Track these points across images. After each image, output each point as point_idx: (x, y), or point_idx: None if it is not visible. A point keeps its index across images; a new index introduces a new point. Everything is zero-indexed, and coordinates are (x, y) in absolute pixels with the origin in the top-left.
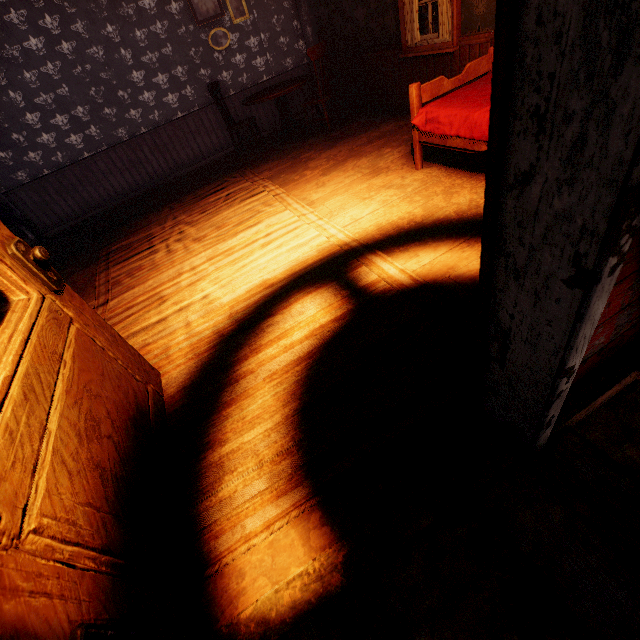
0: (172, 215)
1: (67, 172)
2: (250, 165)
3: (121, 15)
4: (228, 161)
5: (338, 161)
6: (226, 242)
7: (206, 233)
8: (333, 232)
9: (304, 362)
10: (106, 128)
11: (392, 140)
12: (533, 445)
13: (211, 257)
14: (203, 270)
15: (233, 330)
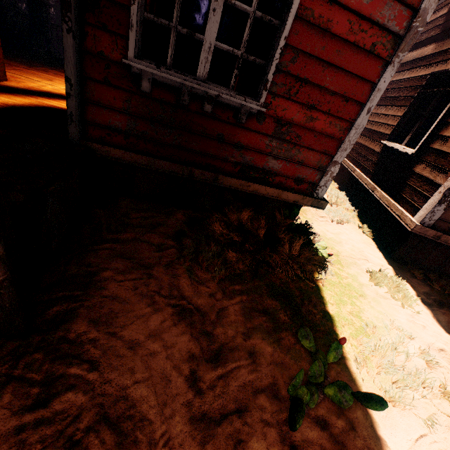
0: None
1: None
2: None
3: None
4: None
5: None
6: None
7: None
8: None
9: (57, 107)
10: None
11: None
12: (69, 132)
13: None
14: None
15: (54, 94)
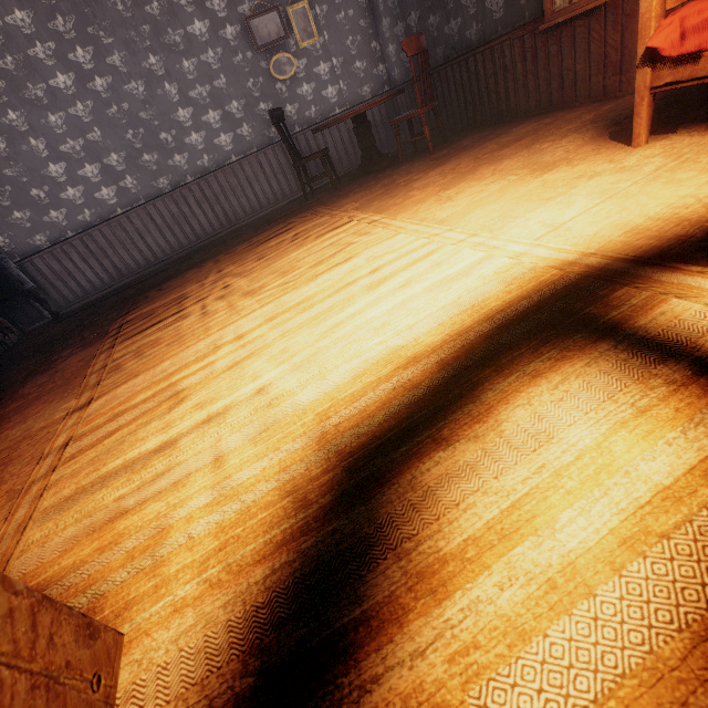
0: (216, 268)
1: (95, 233)
2: (323, 203)
3: (166, 44)
4: (293, 206)
5: (462, 172)
6: (298, 290)
7: (264, 282)
8: (518, 248)
9: (706, 702)
10: (144, 178)
11: (545, 135)
12: None
13: (272, 315)
14: (257, 338)
15: (334, 486)
